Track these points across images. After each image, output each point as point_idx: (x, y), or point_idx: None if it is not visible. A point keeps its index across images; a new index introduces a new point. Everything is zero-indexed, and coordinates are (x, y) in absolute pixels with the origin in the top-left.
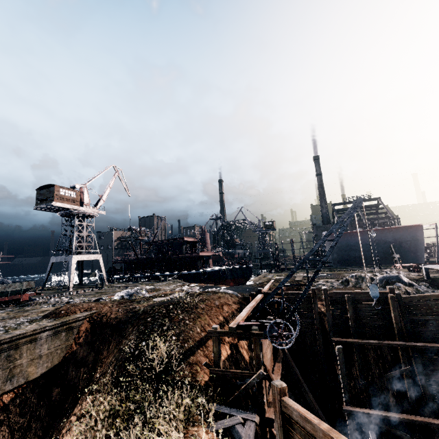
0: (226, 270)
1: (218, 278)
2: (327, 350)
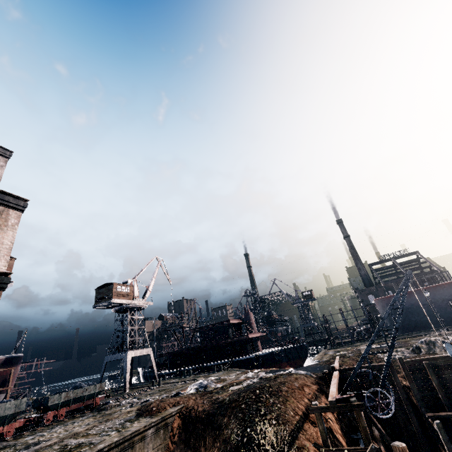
0: (280, 351)
1: (273, 361)
2: (425, 430)
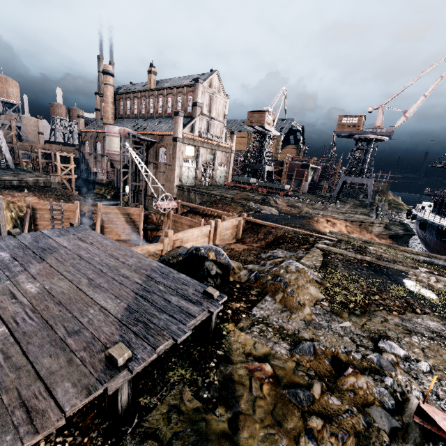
0: None
1: None
2: None
